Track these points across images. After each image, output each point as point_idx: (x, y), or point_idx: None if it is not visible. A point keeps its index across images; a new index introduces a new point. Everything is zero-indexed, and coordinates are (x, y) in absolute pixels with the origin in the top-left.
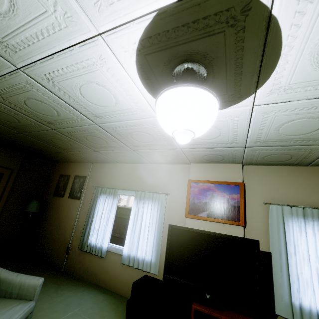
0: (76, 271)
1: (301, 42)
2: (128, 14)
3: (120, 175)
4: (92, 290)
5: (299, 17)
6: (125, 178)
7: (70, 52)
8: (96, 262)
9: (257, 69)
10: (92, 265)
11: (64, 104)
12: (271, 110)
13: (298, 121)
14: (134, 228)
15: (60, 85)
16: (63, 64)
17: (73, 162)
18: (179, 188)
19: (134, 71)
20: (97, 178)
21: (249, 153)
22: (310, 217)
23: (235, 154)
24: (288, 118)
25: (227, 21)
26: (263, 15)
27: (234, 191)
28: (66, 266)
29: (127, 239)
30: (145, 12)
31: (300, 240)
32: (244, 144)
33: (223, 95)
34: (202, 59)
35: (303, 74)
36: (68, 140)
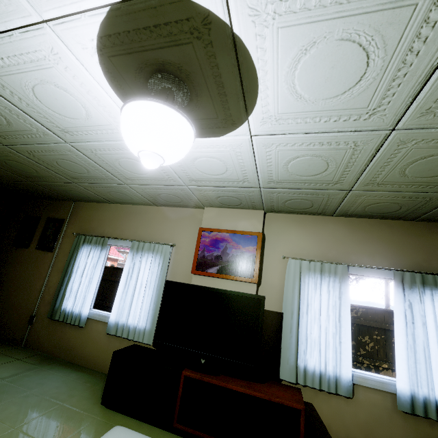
0: (42, 347)
1: (273, 67)
2: (75, 3)
3: (113, 220)
4: (63, 369)
5: (262, 41)
6: (119, 223)
7: (8, 38)
8: (72, 334)
9: (241, 91)
10: (66, 338)
11: (14, 109)
12: (272, 143)
13: (303, 159)
14: (126, 288)
15: (4, 82)
16: (1, 52)
17: (45, 198)
18: (189, 238)
19: (100, 75)
20: (81, 223)
21: (267, 197)
22: (327, 272)
23: (252, 197)
24: (292, 155)
25: (191, 31)
26: (226, 32)
27: (251, 243)
28: (28, 342)
29: (116, 303)
30: (95, 4)
31: (314, 298)
32: (258, 184)
33: (214, 119)
34: (177, 71)
35: (288, 103)
36: (31, 164)
